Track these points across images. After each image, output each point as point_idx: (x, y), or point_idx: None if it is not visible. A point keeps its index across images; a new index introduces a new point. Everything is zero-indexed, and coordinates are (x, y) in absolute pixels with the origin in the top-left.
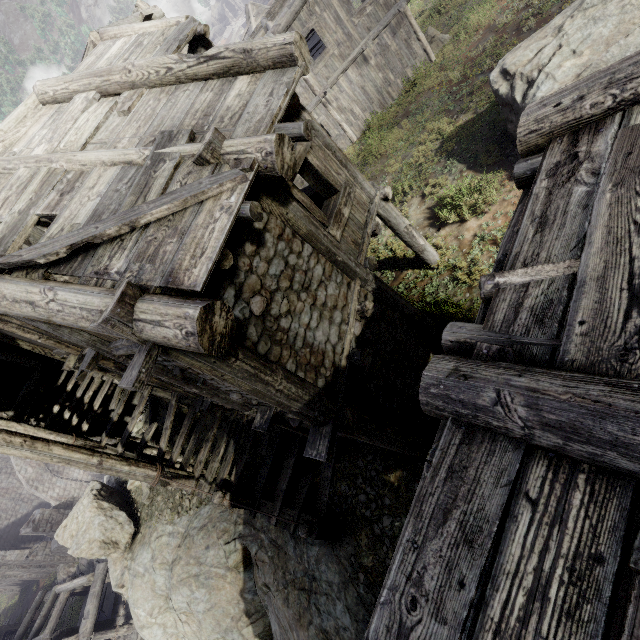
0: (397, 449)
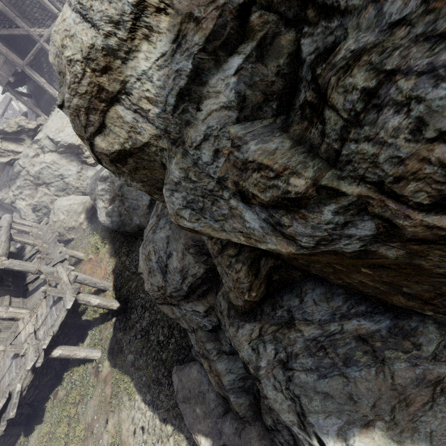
0: None
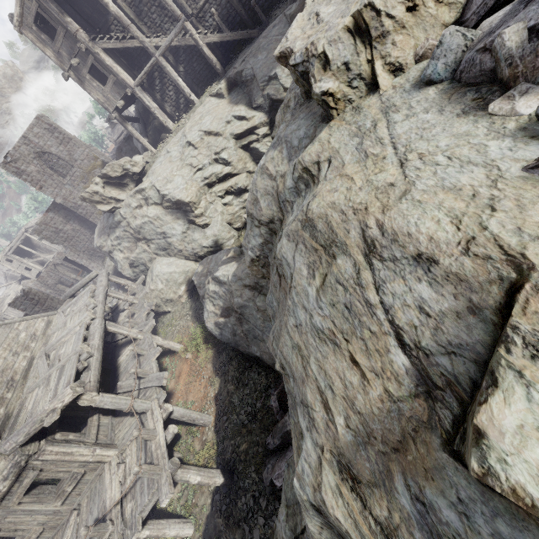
0: None
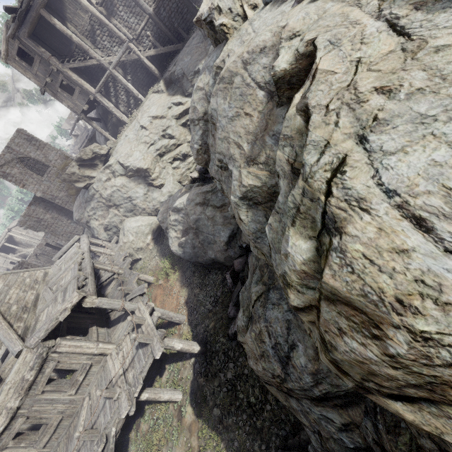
0: (190, 4)
